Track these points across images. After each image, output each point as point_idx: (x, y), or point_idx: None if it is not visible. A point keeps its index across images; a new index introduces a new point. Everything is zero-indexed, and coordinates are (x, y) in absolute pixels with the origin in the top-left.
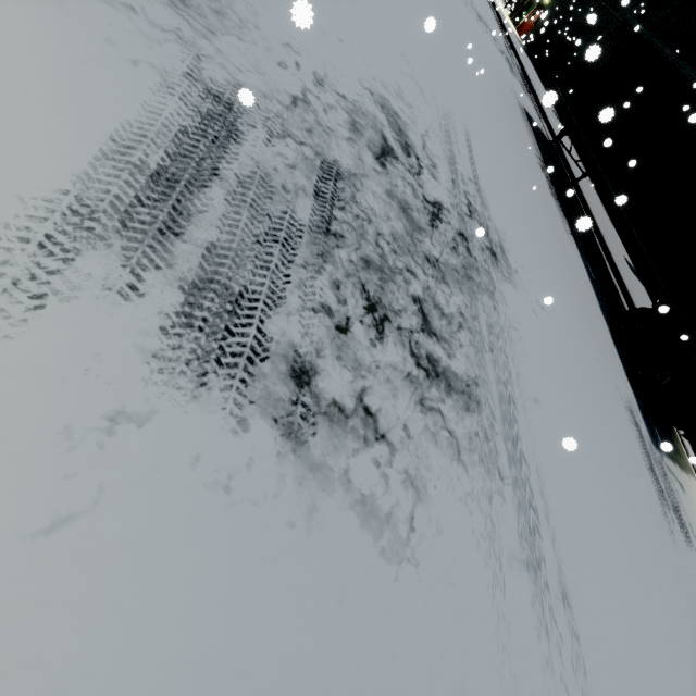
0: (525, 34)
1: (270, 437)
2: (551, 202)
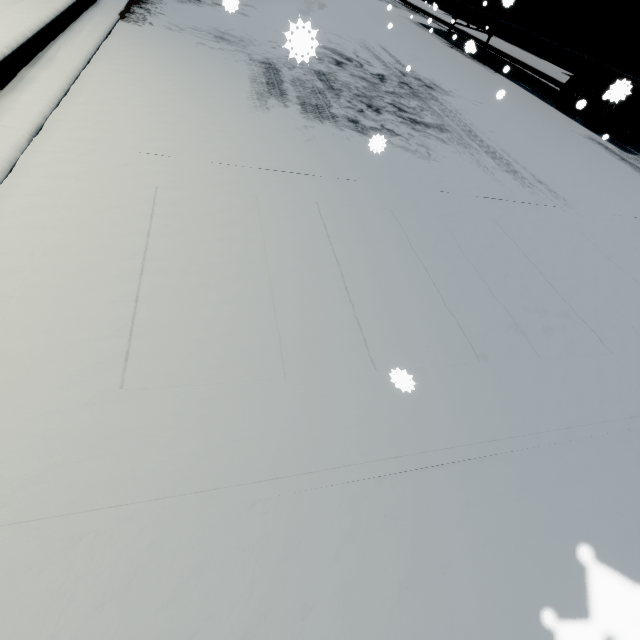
0: None
1: (353, 132)
2: (468, 61)
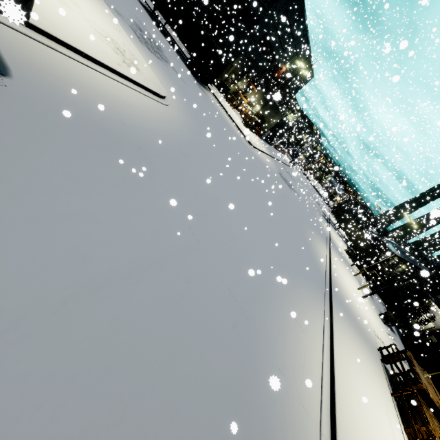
0: None
1: (157, 57)
2: (162, 35)
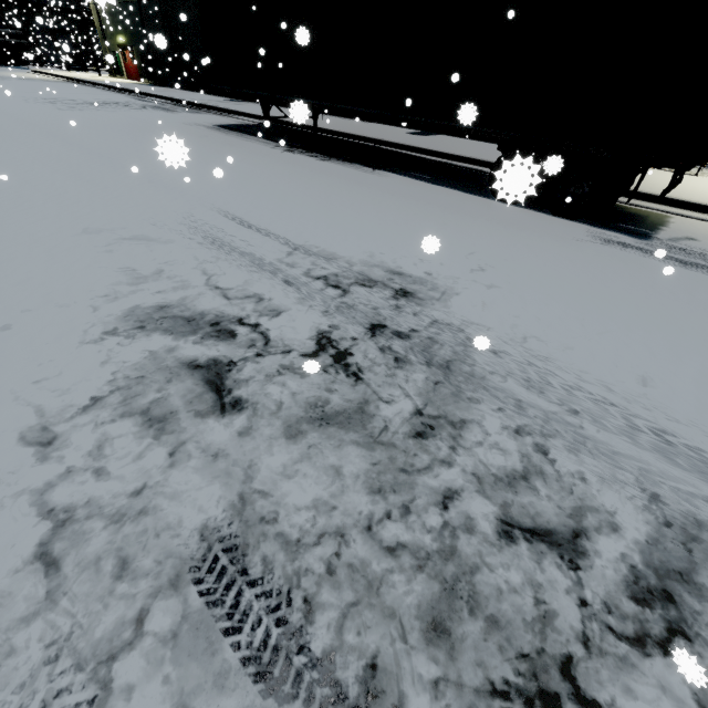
0: (138, 75)
1: None
2: (333, 167)
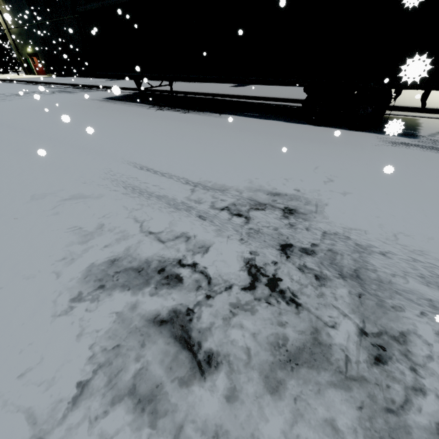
0: (44, 71)
1: None
2: (193, 117)
